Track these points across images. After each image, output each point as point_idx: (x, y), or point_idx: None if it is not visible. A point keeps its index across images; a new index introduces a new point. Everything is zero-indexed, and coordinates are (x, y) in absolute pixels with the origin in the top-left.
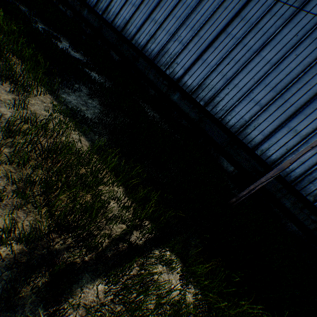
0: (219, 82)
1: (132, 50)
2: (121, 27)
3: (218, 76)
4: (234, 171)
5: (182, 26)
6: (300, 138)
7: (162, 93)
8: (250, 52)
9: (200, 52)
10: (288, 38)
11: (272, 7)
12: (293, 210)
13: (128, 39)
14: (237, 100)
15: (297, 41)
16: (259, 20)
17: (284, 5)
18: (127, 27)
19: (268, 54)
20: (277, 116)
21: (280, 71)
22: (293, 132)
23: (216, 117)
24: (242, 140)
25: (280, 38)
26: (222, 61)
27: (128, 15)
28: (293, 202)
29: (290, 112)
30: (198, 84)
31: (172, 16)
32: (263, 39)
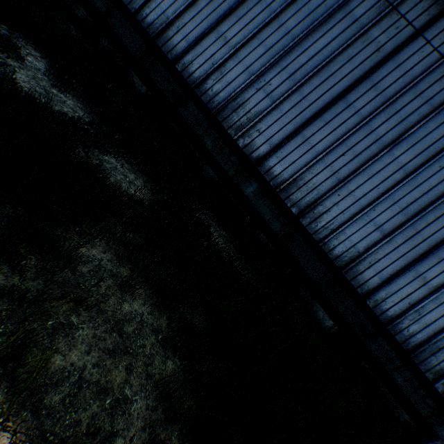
0: (326, 181)
1: (175, 81)
2: (156, 30)
3: (326, 171)
4: (332, 327)
5: (274, 66)
6: (428, 291)
7: (226, 177)
8: (378, 144)
9: (301, 122)
10: (433, 138)
11: (417, 81)
12: (404, 388)
13: (169, 59)
14: (350, 216)
15: (443, 146)
16: (398, 95)
17: (435, 83)
18: (167, 32)
19: (403, 155)
20: (402, 253)
21: (415, 185)
22: (421, 280)
23: (314, 238)
24: (350, 281)
25: (422, 135)
26: (334, 147)
27: (171, 8)
28: (407, 378)
29: (421, 251)
30: (292, 177)
31: (258, 40)
32: (399, 128)
